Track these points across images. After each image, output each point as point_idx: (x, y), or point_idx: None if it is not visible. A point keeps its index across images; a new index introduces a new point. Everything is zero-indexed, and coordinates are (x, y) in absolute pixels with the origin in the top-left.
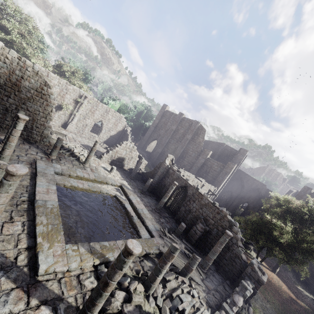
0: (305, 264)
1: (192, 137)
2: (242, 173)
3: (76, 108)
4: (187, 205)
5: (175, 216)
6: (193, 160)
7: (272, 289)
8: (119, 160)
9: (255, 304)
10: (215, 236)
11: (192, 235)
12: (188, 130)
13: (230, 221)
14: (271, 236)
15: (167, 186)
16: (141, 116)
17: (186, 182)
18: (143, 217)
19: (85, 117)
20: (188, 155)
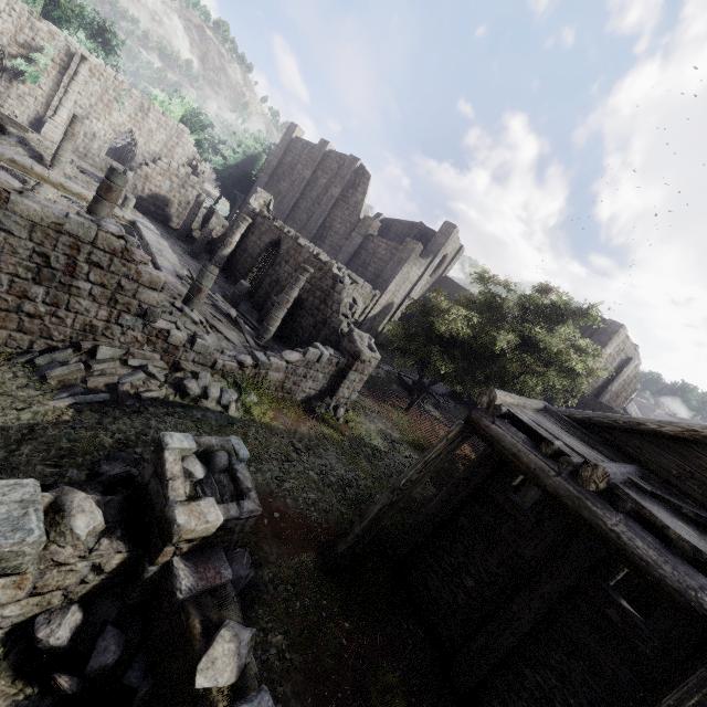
0: (492, 387)
1: (343, 192)
2: (450, 284)
3: (63, 83)
4: (276, 272)
5: (253, 298)
6: (341, 242)
7: (429, 435)
8: (157, 201)
9: (366, 422)
10: (308, 309)
11: (267, 313)
12: (337, 178)
13: (335, 275)
14: (437, 338)
15: (248, 249)
16: (253, 166)
17: (280, 232)
18: (157, 254)
19: (89, 115)
20: (332, 233)
